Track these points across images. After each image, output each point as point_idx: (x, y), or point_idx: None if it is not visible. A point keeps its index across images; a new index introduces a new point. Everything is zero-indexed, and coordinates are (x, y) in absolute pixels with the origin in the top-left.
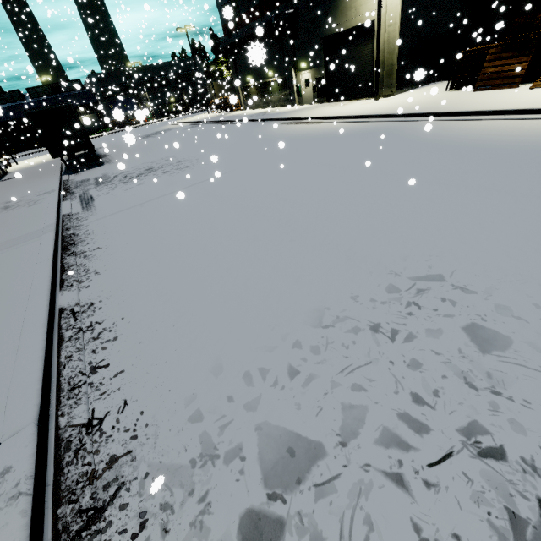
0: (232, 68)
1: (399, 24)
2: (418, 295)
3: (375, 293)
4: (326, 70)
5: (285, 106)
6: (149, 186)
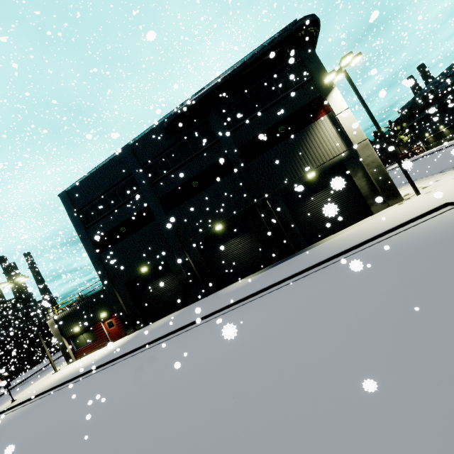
0: (413, 135)
1: None
2: None
3: None
4: None
5: None
6: (393, 180)
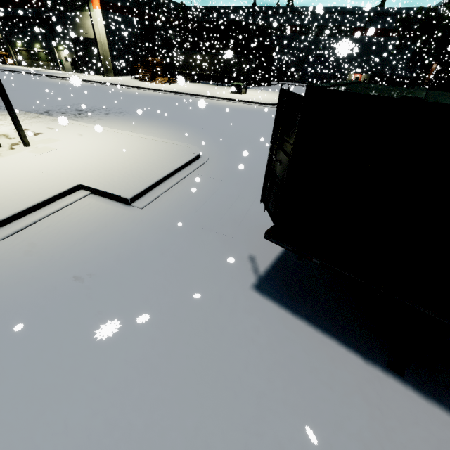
0: (1, 32)
1: (107, 45)
2: (78, 104)
3: (70, 104)
4: (77, 55)
5: (53, 69)
6: None
